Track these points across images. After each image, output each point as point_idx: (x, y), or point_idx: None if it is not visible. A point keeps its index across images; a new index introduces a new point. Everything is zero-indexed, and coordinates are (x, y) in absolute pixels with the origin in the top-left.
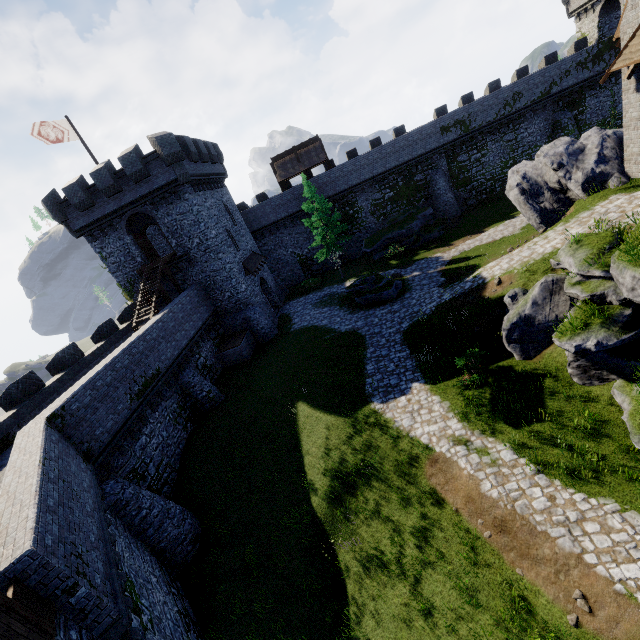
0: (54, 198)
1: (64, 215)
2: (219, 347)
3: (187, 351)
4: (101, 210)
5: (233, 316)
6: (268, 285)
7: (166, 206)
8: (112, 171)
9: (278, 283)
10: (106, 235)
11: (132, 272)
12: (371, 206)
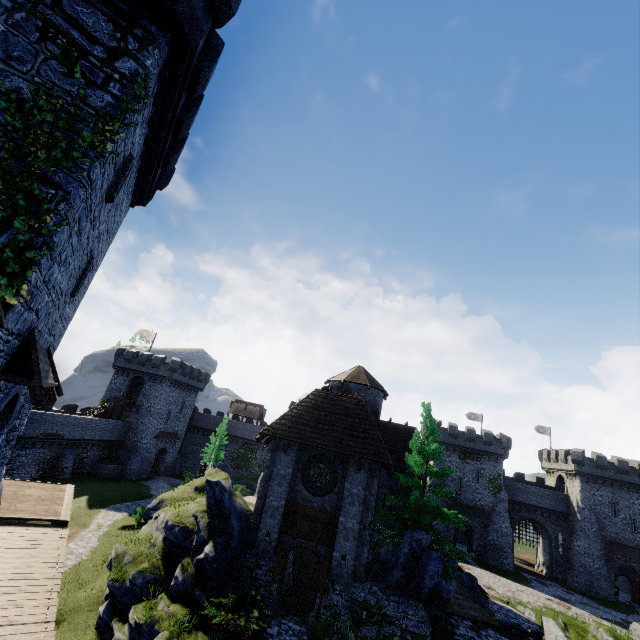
0: (123, 350)
1: (118, 358)
2: (101, 460)
3: (84, 442)
4: (131, 366)
5: (126, 451)
6: (166, 456)
7: (154, 382)
8: (150, 357)
9: (176, 462)
10: (123, 375)
11: (114, 396)
12: (262, 461)
